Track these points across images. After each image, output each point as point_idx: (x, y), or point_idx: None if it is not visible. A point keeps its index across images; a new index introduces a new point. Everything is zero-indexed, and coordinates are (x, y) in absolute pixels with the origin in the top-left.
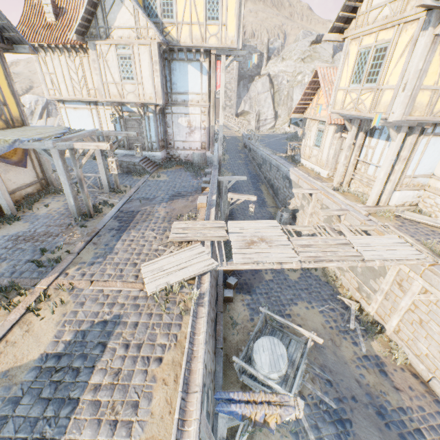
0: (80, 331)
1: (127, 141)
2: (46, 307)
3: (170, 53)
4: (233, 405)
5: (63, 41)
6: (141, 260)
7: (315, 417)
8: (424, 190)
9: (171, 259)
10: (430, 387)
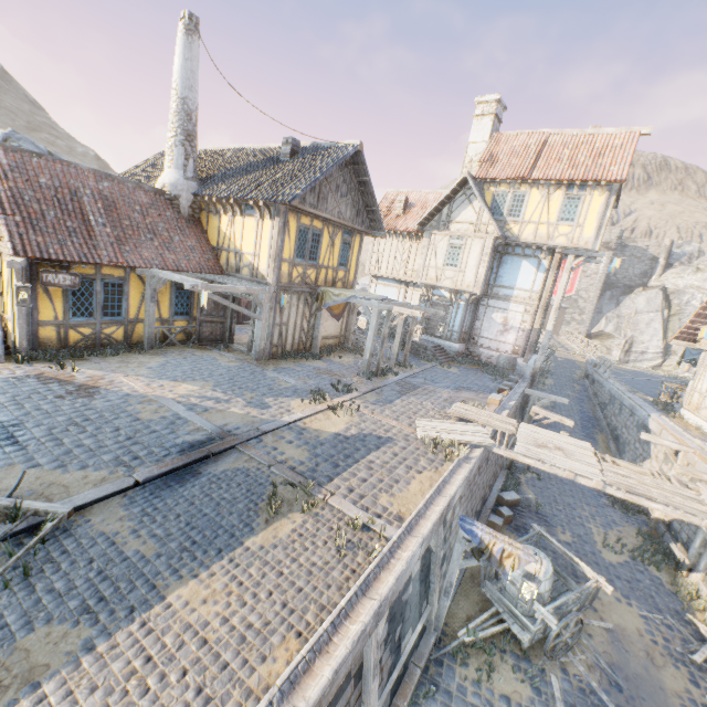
0: (362, 433)
1: (425, 324)
2: (339, 412)
3: (505, 247)
4: (475, 526)
5: (403, 229)
6: (417, 417)
7: (576, 698)
8: None
9: (446, 424)
10: None
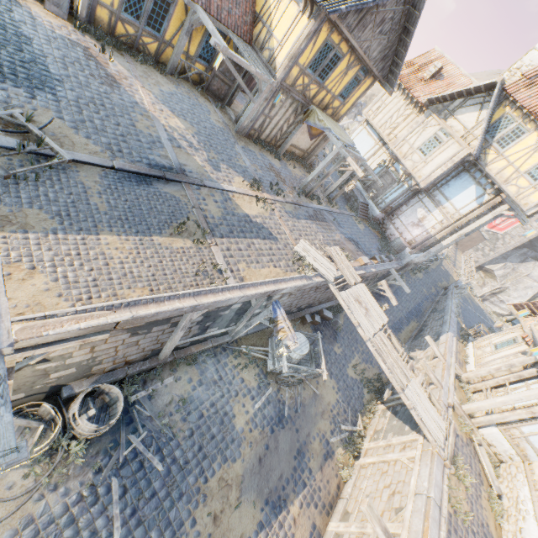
0: (263, 225)
1: (371, 183)
2: (260, 204)
3: (472, 166)
4: (279, 309)
5: (415, 95)
6: (305, 238)
7: (273, 401)
8: (522, 461)
9: (317, 254)
10: (338, 501)
